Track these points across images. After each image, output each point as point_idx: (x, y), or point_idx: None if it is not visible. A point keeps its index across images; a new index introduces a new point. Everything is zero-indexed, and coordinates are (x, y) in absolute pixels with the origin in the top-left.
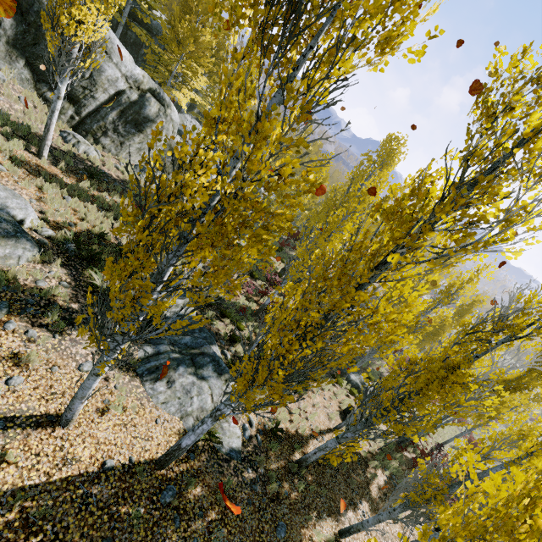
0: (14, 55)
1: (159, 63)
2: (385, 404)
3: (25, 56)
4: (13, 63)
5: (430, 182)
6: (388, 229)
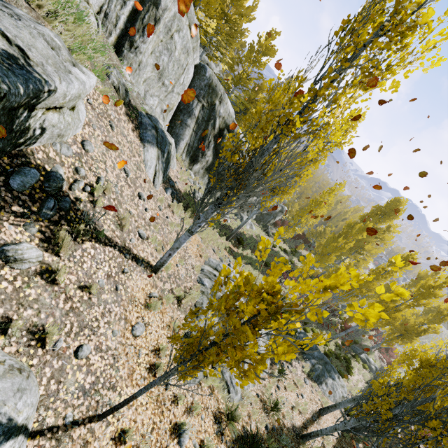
0: (205, 173)
1: None
2: None
3: (209, 172)
4: (203, 177)
5: None
6: None
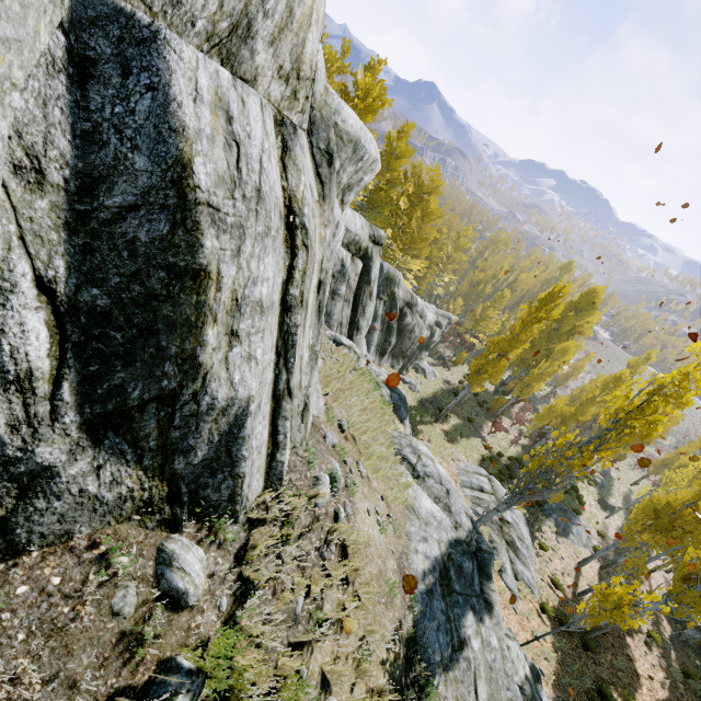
0: (389, 355)
1: (392, 264)
2: None
3: (391, 351)
4: (388, 360)
5: None
6: None
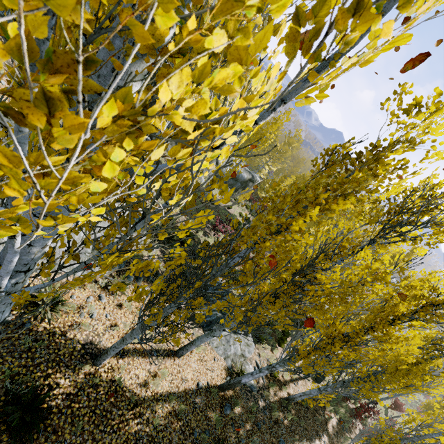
0: None
1: None
2: (362, 376)
3: None
4: None
5: (437, 279)
6: (413, 304)
